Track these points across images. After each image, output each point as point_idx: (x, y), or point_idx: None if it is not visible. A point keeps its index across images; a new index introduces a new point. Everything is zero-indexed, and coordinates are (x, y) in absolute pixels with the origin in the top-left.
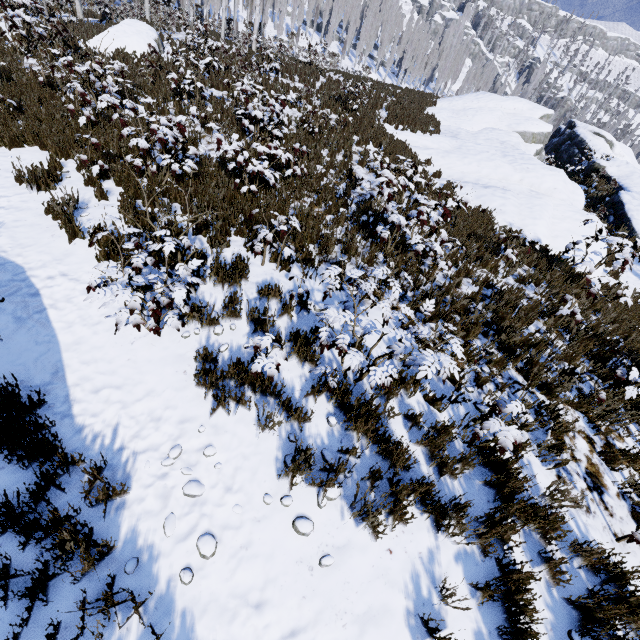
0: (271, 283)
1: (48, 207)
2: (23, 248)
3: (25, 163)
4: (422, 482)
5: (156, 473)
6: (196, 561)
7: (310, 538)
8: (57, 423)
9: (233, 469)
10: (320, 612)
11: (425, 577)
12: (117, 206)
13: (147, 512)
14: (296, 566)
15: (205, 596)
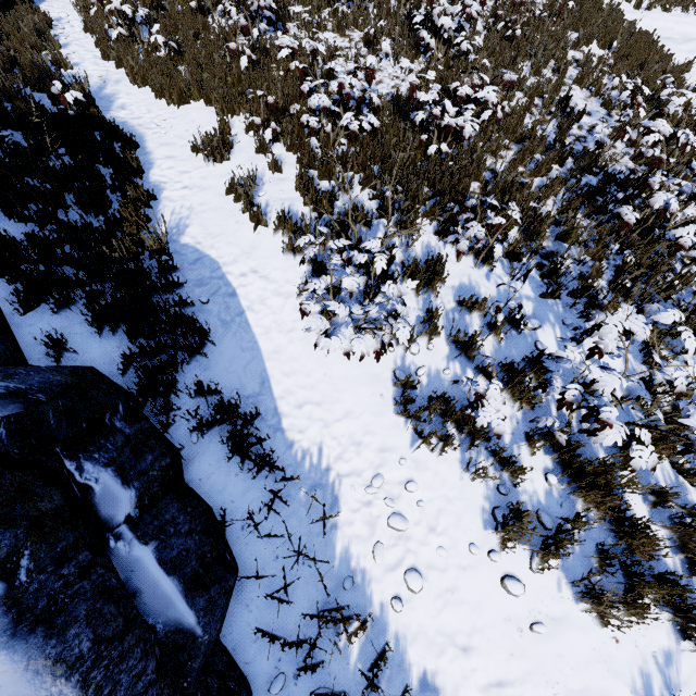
0: (470, 288)
1: (228, 187)
2: (213, 238)
3: (195, 126)
4: (673, 582)
5: (361, 499)
6: (404, 593)
7: (520, 600)
8: (271, 436)
9: (436, 510)
10: (528, 673)
11: (658, 679)
12: (291, 180)
13: (356, 536)
14: (504, 623)
15: (414, 626)
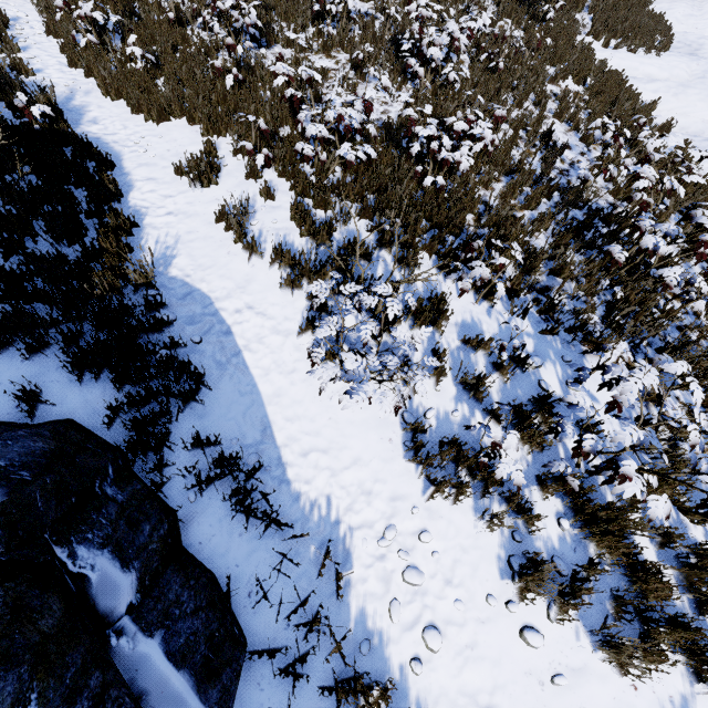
0: (473, 325)
1: (218, 215)
2: (204, 270)
3: (177, 145)
4: (686, 625)
5: (374, 553)
6: (424, 653)
7: (540, 652)
8: (276, 489)
9: (452, 561)
10: None
11: None
12: (285, 209)
13: (371, 594)
14: (525, 677)
15: (435, 689)
